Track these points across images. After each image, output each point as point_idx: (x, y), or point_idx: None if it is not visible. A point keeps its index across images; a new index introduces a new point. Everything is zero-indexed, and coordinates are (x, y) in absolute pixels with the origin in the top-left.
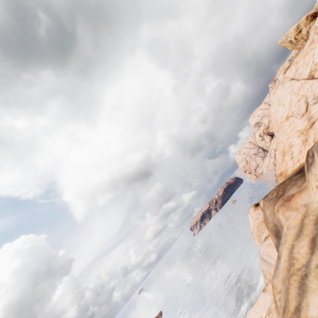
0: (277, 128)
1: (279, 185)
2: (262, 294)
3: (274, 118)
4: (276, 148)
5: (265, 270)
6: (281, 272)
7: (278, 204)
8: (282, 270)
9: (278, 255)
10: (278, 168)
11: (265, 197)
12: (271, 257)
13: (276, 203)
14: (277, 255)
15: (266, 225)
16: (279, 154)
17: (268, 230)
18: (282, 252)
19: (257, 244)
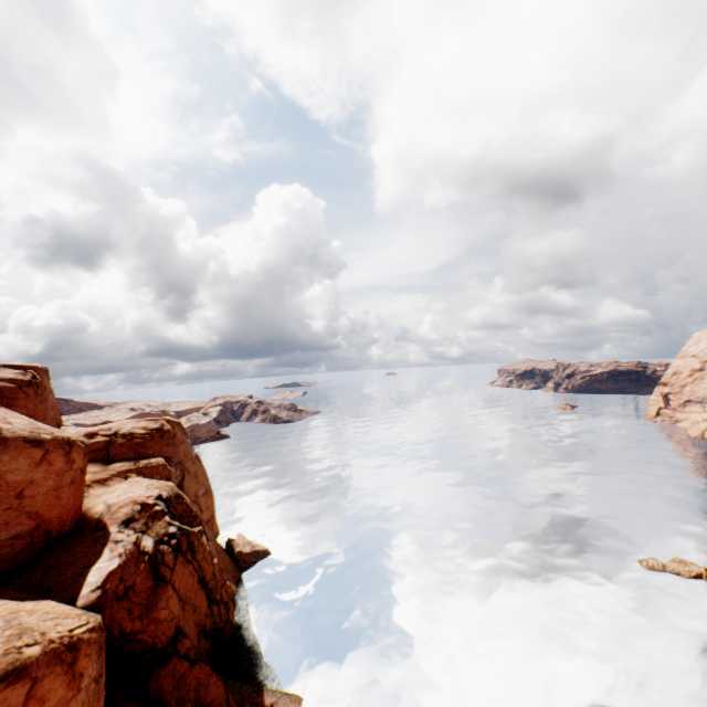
0: None
1: None
2: None
3: None
4: None
5: None
6: None
7: None
8: None
9: None
10: None
11: None
12: None
13: None
14: None
15: None
16: None
17: None
18: None
19: None
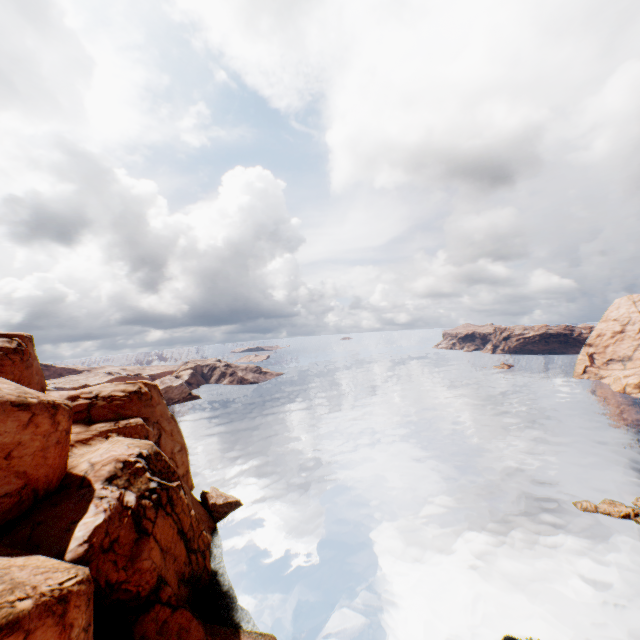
0: None
1: None
2: None
3: None
4: None
5: None
6: None
7: None
8: None
9: None
10: None
11: None
12: None
13: None
14: None
15: None
16: None
17: None
18: None
19: None
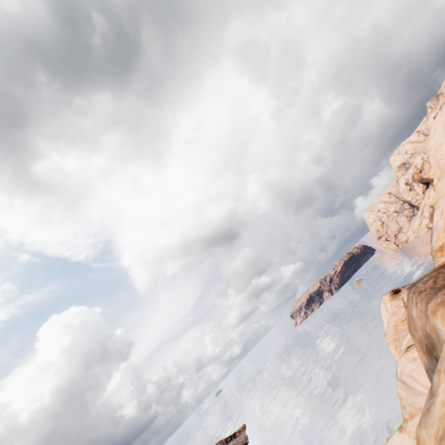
0: (439, 172)
1: (438, 269)
2: (397, 435)
3: (434, 155)
4: (435, 206)
5: (404, 397)
6: (436, 421)
7: (436, 302)
8: (437, 419)
9: (432, 389)
10: (438, 238)
11: (411, 286)
12: (416, 380)
13: (432, 299)
14: (426, 377)
15: (411, 333)
16: (440, 216)
17: (414, 340)
18: (440, 387)
19: (393, 354)
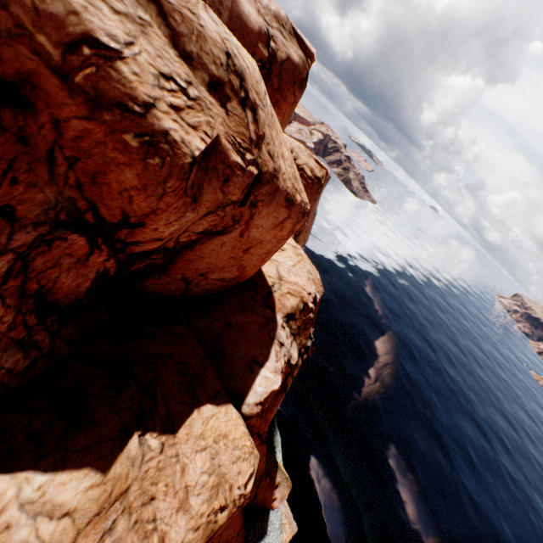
0: None
1: None
2: None
3: None
4: None
5: None
6: None
7: None
8: None
9: None
10: None
11: None
12: None
13: None
14: None
15: None
16: None
17: None
18: None
19: None
